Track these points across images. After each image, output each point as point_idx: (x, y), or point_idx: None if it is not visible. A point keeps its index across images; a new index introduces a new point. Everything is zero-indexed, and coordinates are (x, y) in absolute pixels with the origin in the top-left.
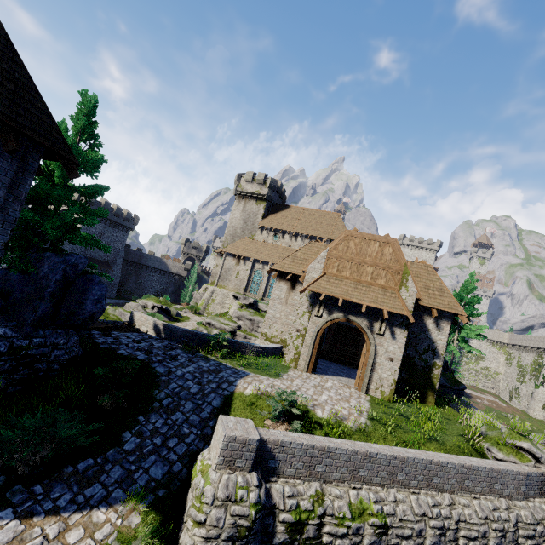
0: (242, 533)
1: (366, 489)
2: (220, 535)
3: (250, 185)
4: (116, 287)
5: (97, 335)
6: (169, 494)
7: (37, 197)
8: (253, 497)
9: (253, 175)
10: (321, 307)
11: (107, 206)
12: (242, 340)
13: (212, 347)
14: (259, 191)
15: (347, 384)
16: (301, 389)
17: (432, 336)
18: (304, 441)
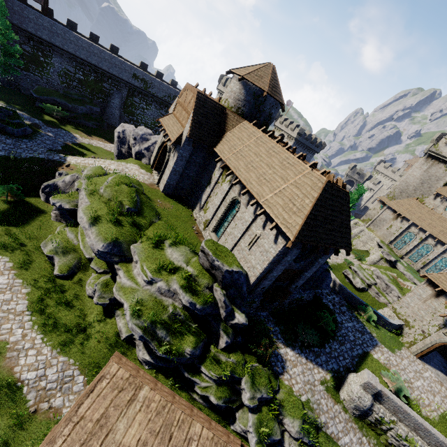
0: (360, 408)
1: (418, 438)
2: (353, 403)
3: None
4: None
5: None
6: (338, 376)
7: None
8: (369, 403)
9: None
10: None
11: (309, 137)
12: (373, 293)
13: (361, 310)
14: None
15: (441, 381)
16: (406, 370)
17: None
18: (398, 403)
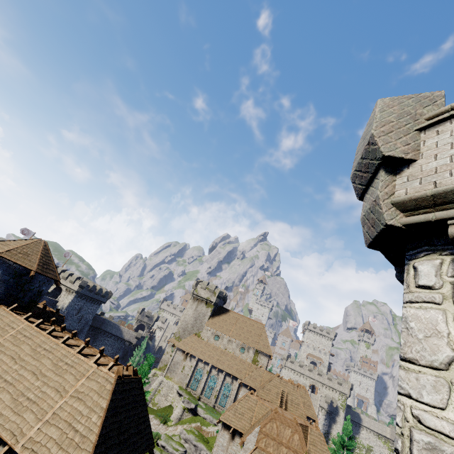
0: None
1: None
2: None
3: (204, 291)
4: None
5: None
6: None
7: None
8: None
9: (207, 285)
10: None
11: (93, 288)
12: None
13: None
14: (209, 297)
15: None
16: None
17: None
18: None
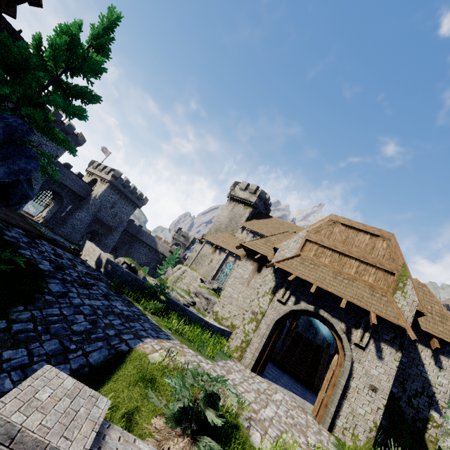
0: None
1: None
2: None
3: (243, 192)
4: (109, 249)
5: (15, 231)
6: None
7: (19, 67)
8: None
9: (247, 185)
10: (287, 292)
11: (127, 183)
12: None
13: (147, 297)
14: (249, 198)
15: (301, 406)
16: (238, 387)
17: (428, 375)
18: None
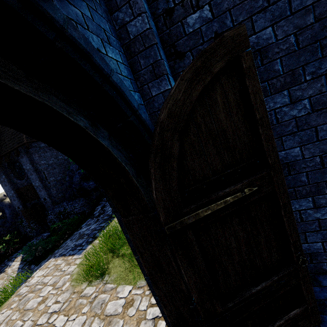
0: None
1: None
2: None
3: None
4: None
5: None
6: None
7: None
8: None
9: None
10: None
11: None
12: None
13: None
14: None
15: None
16: None
17: None
18: None
